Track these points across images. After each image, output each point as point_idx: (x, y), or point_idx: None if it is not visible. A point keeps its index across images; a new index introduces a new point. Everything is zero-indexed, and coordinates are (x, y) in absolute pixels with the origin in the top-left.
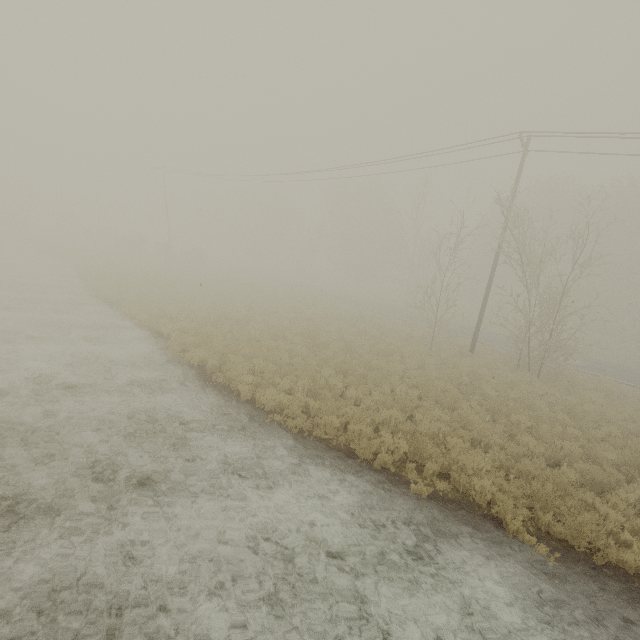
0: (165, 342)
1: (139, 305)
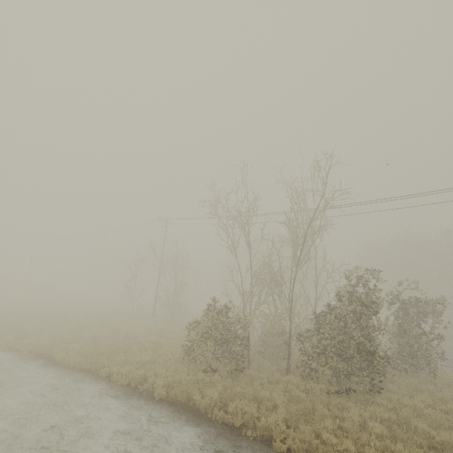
0: None
1: None
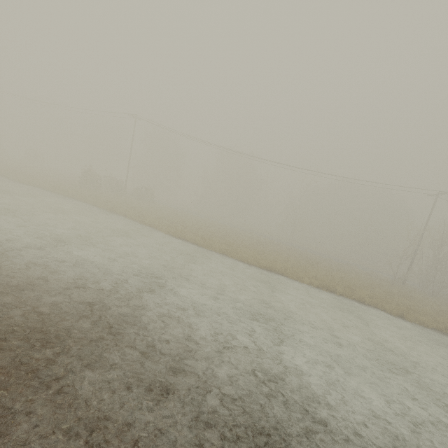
0: (378, 309)
1: (291, 272)
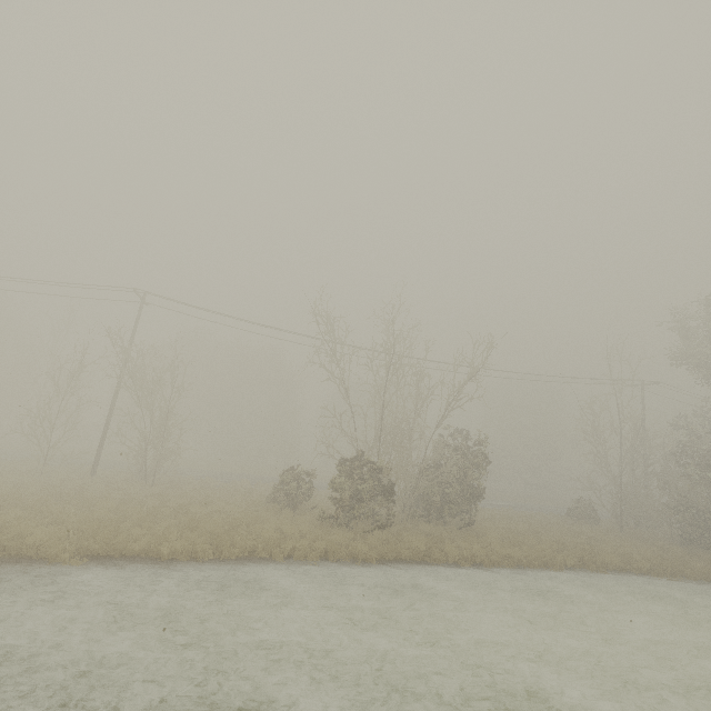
0: None
1: None
